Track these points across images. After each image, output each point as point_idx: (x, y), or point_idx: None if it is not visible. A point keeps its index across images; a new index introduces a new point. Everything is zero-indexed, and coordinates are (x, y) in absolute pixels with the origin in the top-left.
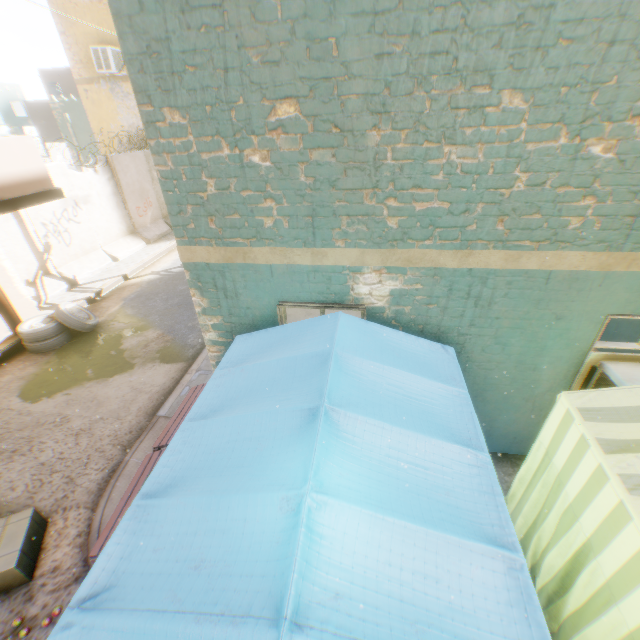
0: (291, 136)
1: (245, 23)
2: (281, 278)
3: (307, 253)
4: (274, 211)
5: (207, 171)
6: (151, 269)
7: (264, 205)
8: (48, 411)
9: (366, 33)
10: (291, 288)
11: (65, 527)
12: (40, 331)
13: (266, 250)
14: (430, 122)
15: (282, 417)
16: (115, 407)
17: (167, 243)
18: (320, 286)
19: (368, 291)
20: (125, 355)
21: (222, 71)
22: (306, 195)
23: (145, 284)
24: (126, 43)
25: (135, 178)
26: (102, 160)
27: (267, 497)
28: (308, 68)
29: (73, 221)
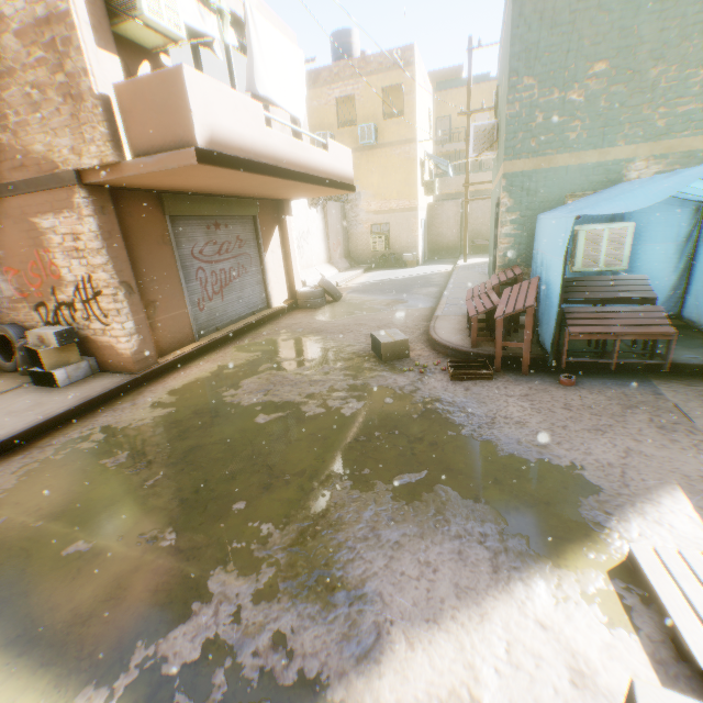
0: (599, 81)
1: (584, 29)
2: (572, 175)
3: (594, 154)
4: (577, 129)
5: (539, 110)
6: (351, 282)
7: (571, 126)
8: (345, 322)
9: (653, 22)
10: (577, 182)
11: (409, 347)
12: (314, 291)
13: (565, 156)
14: (689, 60)
15: (627, 188)
16: (393, 320)
17: (354, 271)
18: (599, 177)
19: (635, 176)
20: (376, 307)
21: (565, 54)
22: (601, 115)
23: (355, 287)
24: (514, 49)
25: (334, 221)
26: (320, 204)
27: (653, 181)
28: (616, 44)
29: (305, 241)
